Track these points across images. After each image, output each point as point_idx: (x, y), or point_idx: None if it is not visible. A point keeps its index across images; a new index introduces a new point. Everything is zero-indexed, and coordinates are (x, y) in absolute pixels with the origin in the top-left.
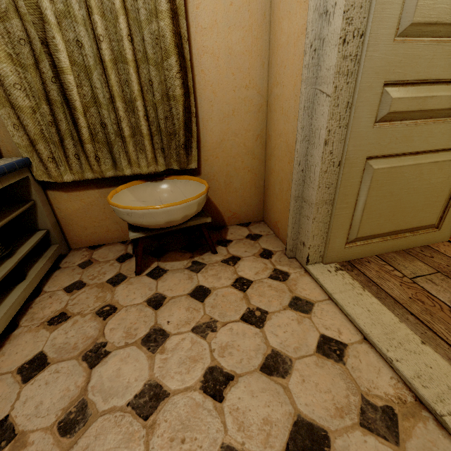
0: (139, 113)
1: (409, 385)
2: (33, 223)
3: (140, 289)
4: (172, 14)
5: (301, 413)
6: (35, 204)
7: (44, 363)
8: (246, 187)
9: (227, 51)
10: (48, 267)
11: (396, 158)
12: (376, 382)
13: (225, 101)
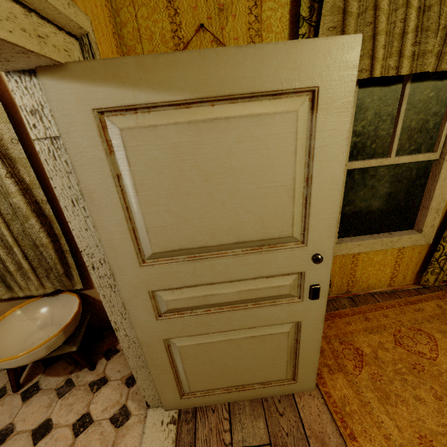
0: (18, 256)
1: None
2: None
3: (4, 414)
4: (22, 192)
5: None
6: None
7: None
8: None
9: None
10: None
11: (203, 335)
12: None
13: None
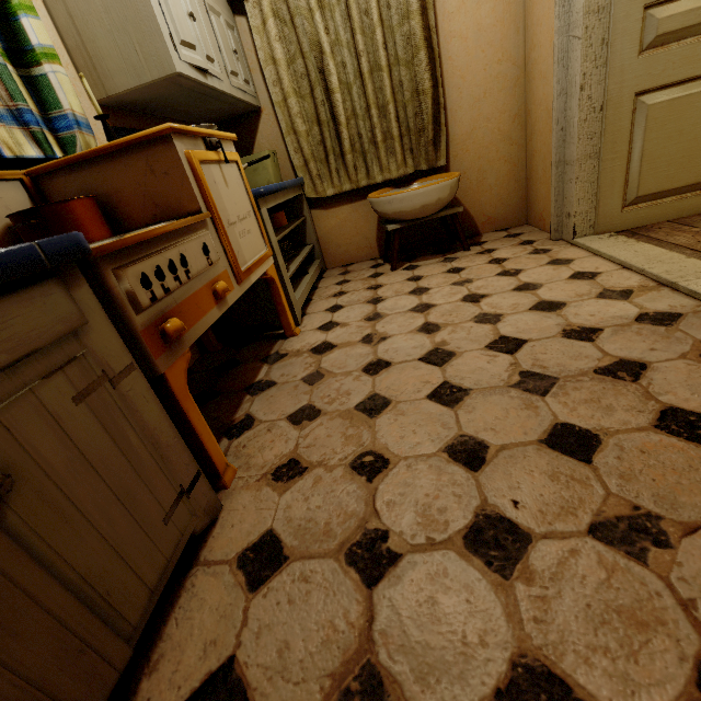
0: (390, 117)
1: (655, 278)
2: (303, 239)
3: (399, 276)
4: (422, 11)
5: (545, 299)
6: (305, 219)
7: (341, 307)
8: (503, 183)
9: (476, 28)
10: (318, 272)
11: (679, 87)
12: (622, 283)
13: (474, 84)
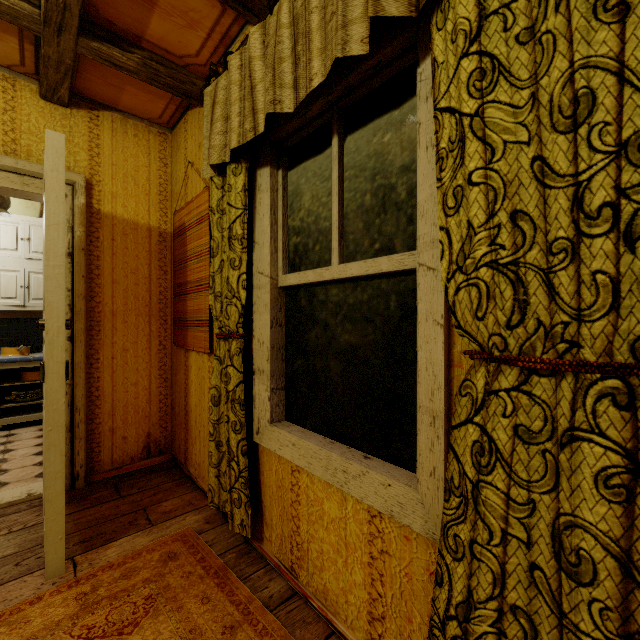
0: None
1: None
2: None
3: None
4: None
5: None
6: None
7: (9, 436)
8: None
9: None
10: None
11: None
12: None
13: None
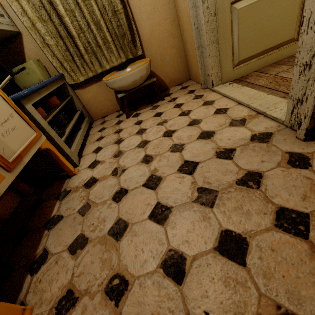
0: (103, 29)
1: (255, 109)
2: (74, 108)
3: (130, 122)
4: None
5: (204, 130)
6: (72, 97)
7: (101, 148)
8: (174, 59)
9: None
10: (88, 125)
11: None
12: (240, 114)
13: (147, 3)
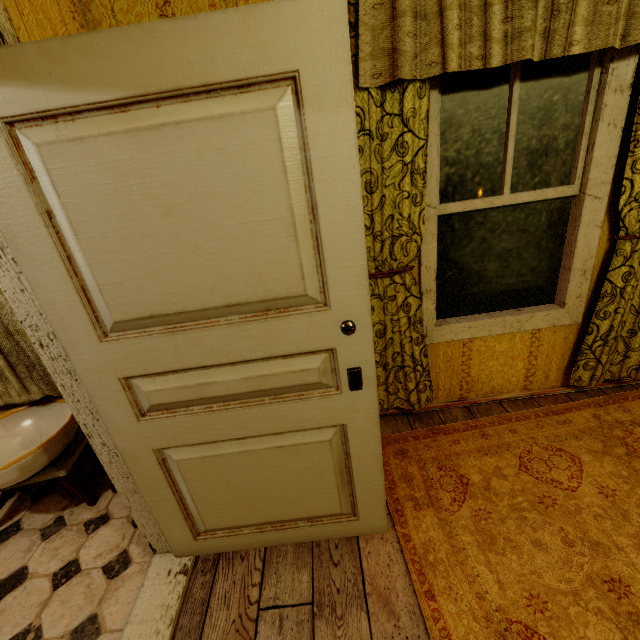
0: None
1: None
2: None
3: None
4: None
5: None
6: None
7: None
8: None
9: None
10: None
11: (209, 444)
12: None
13: None
